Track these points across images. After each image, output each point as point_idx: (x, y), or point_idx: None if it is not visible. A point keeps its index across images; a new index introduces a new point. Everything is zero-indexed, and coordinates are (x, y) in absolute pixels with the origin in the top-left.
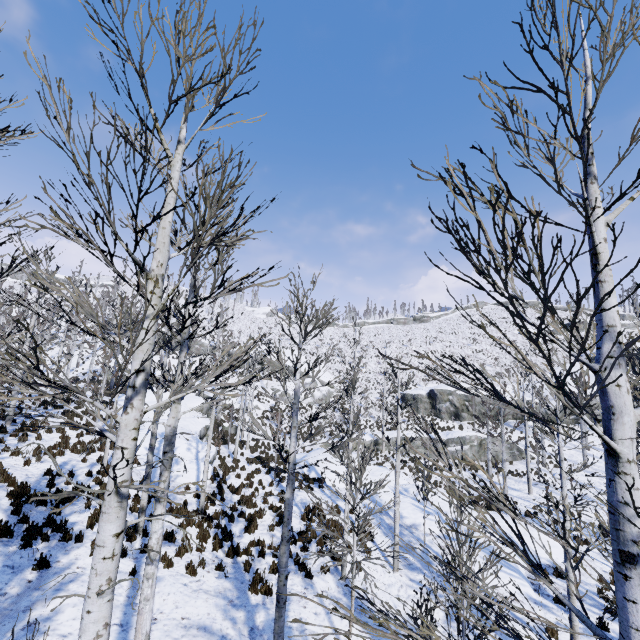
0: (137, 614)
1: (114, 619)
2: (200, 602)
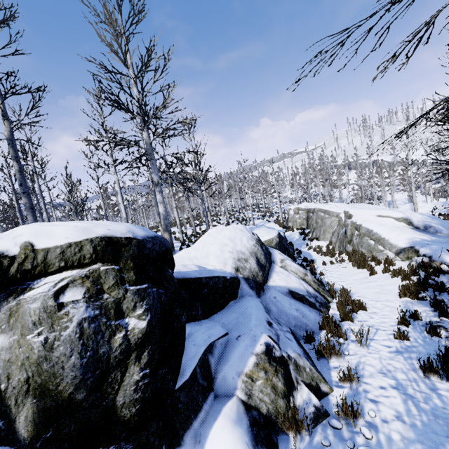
0: None
1: None
2: None
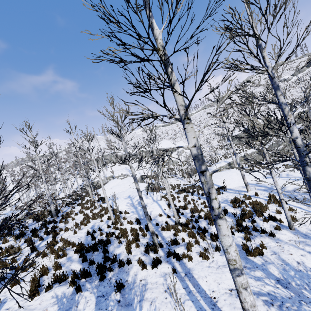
0: None
1: (190, 308)
2: (228, 275)
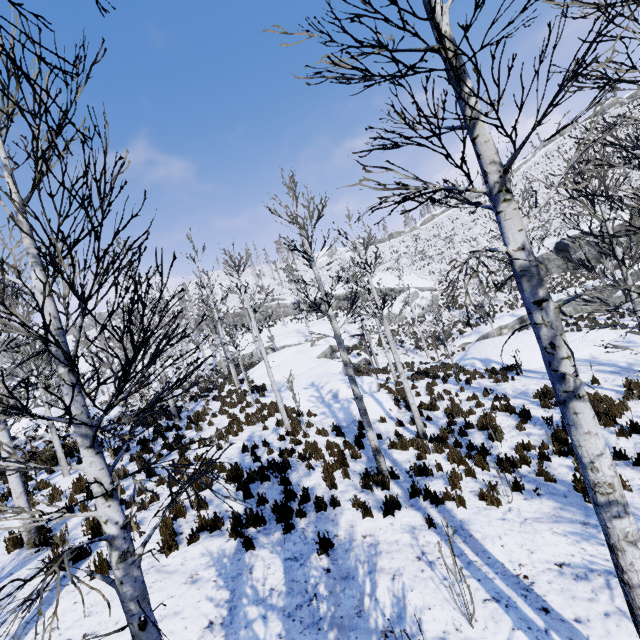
0: (637, 608)
1: (475, 593)
2: (549, 536)
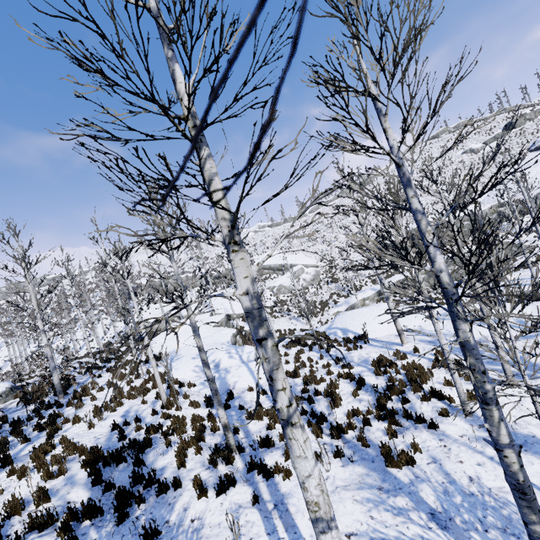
0: None
1: None
2: (349, 505)
